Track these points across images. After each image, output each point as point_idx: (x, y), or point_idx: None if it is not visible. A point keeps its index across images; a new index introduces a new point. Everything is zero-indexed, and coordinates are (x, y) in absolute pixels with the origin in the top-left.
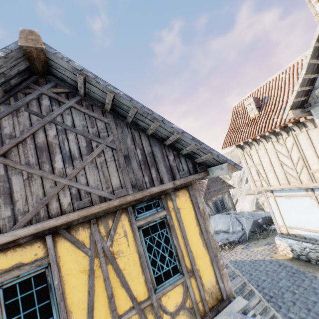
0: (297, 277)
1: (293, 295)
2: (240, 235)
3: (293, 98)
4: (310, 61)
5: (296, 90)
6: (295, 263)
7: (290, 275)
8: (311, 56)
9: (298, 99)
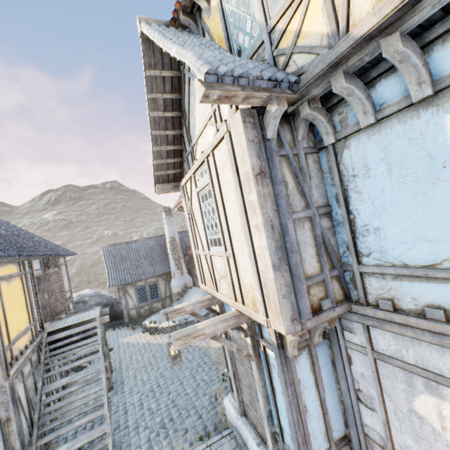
0: (202, 368)
1: (178, 386)
2: (203, 314)
3: (153, 171)
4: (152, 131)
5: (152, 162)
6: (218, 353)
7: (200, 365)
8: (152, 126)
9: (162, 172)
